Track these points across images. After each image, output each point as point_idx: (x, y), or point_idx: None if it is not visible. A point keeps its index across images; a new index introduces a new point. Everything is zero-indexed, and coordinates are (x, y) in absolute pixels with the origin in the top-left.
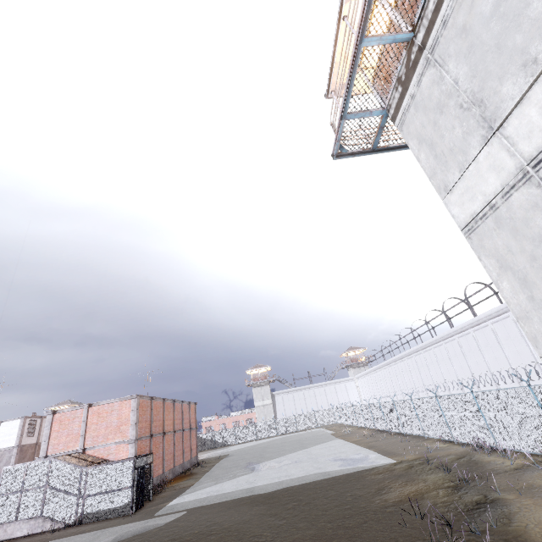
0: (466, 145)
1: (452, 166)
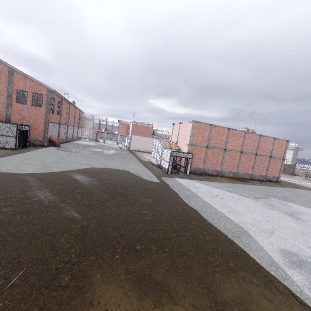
0: None
1: None
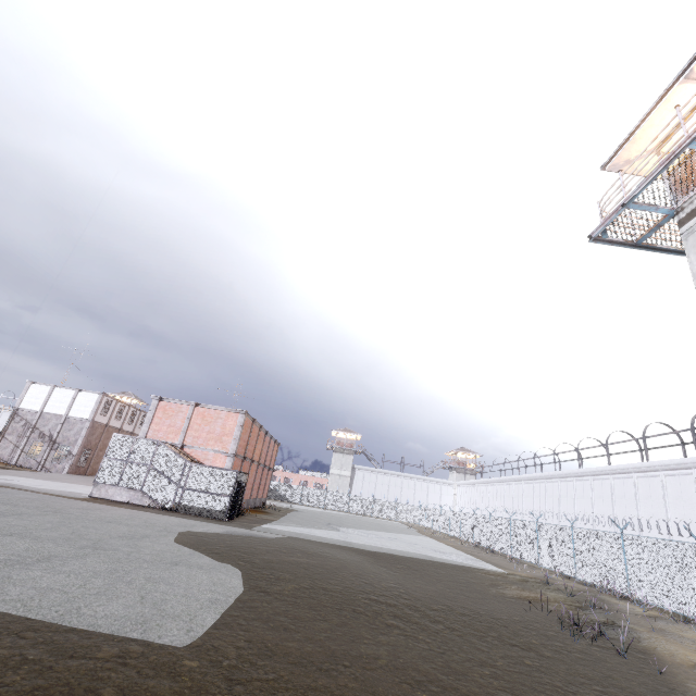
0: None
1: None
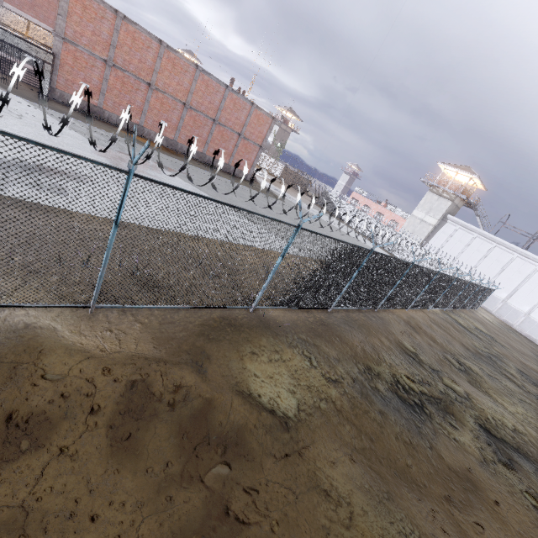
0: None
1: None
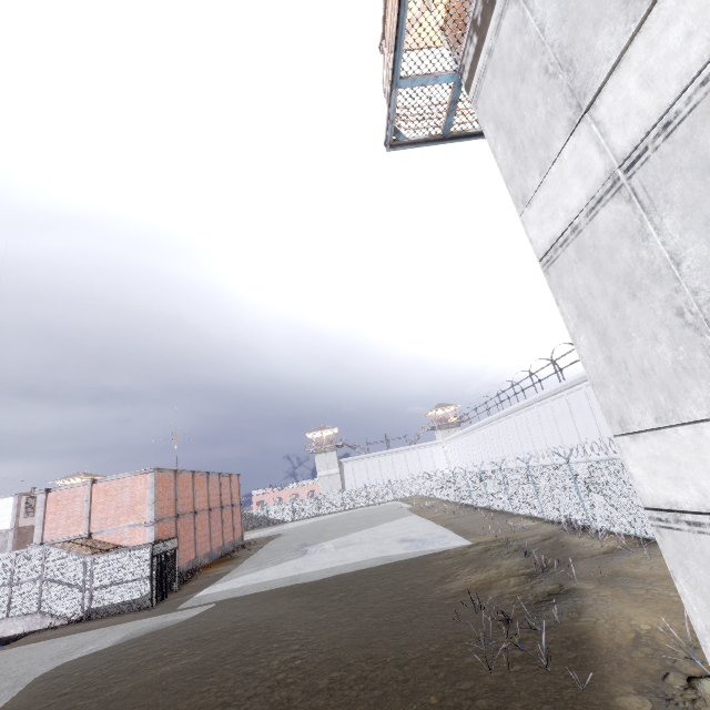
0: (549, 133)
1: (532, 166)
